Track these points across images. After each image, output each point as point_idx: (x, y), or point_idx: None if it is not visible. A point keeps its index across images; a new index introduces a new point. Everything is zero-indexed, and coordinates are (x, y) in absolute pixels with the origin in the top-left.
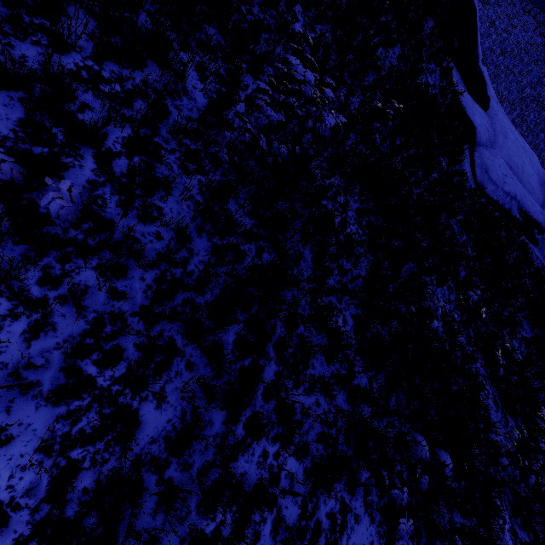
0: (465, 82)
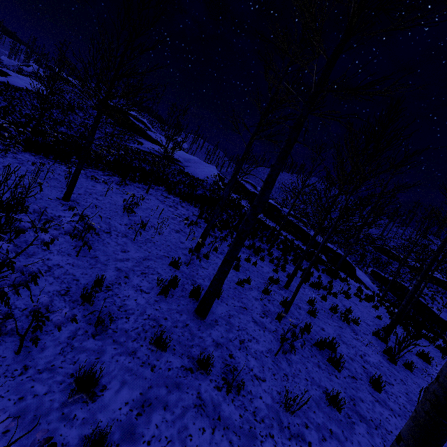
0: (152, 143)
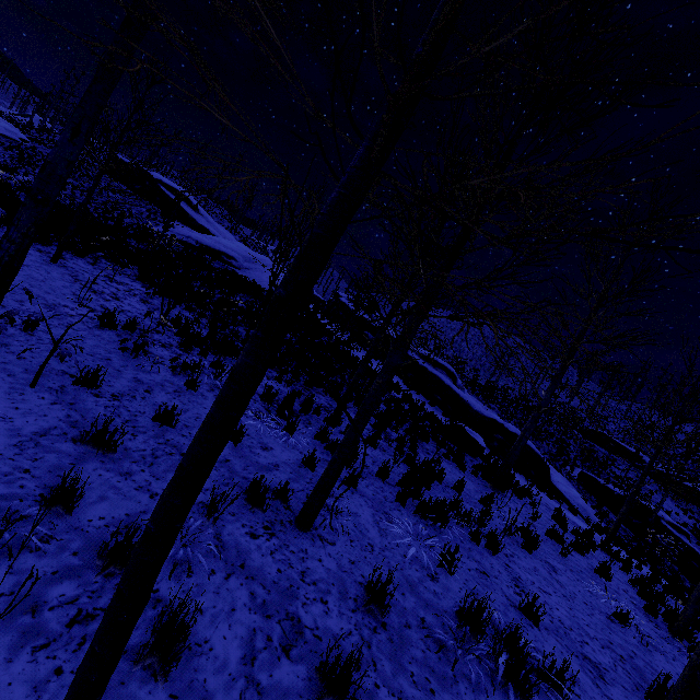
0: (196, 231)
